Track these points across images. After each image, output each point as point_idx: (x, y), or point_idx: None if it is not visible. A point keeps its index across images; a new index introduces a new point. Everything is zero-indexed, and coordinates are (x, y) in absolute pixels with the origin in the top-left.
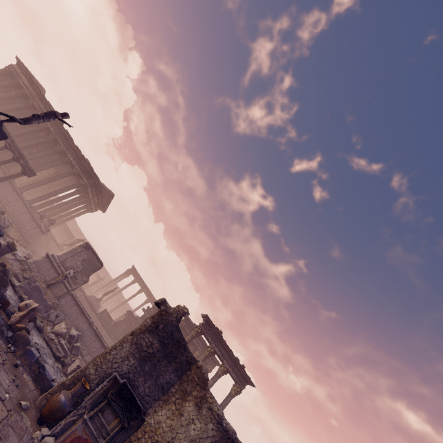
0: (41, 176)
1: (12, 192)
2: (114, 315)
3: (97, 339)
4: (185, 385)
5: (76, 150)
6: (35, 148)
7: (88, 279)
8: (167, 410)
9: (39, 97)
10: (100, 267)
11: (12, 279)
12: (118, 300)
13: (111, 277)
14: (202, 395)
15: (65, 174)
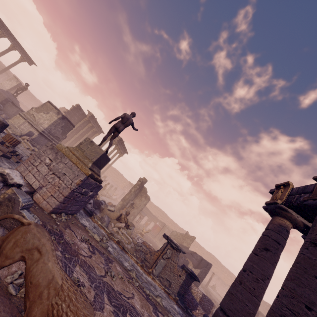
0: None
1: None
2: None
3: None
4: (141, 193)
5: None
6: None
7: (66, 136)
8: (137, 200)
9: None
10: (72, 128)
11: None
12: None
13: None
14: (146, 195)
15: None
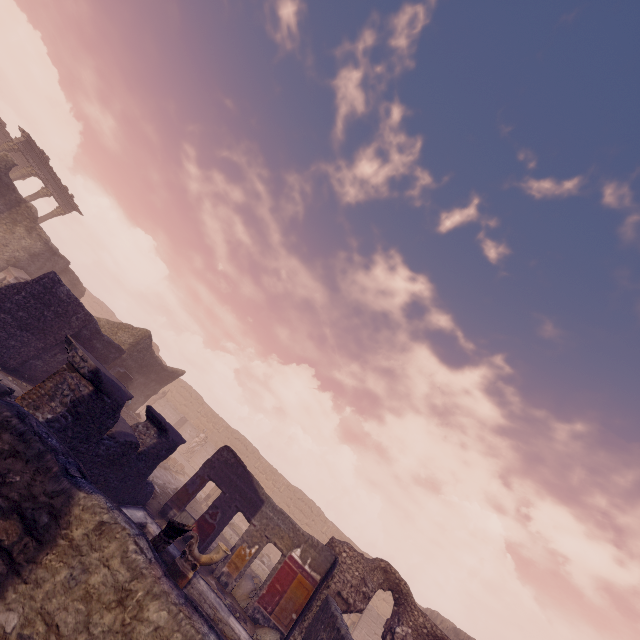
0: None
1: None
2: None
3: None
4: (15, 216)
5: None
6: None
7: None
8: None
9: None
10: None
11: None
12: None
13: None
14: (33, 226)
15: None
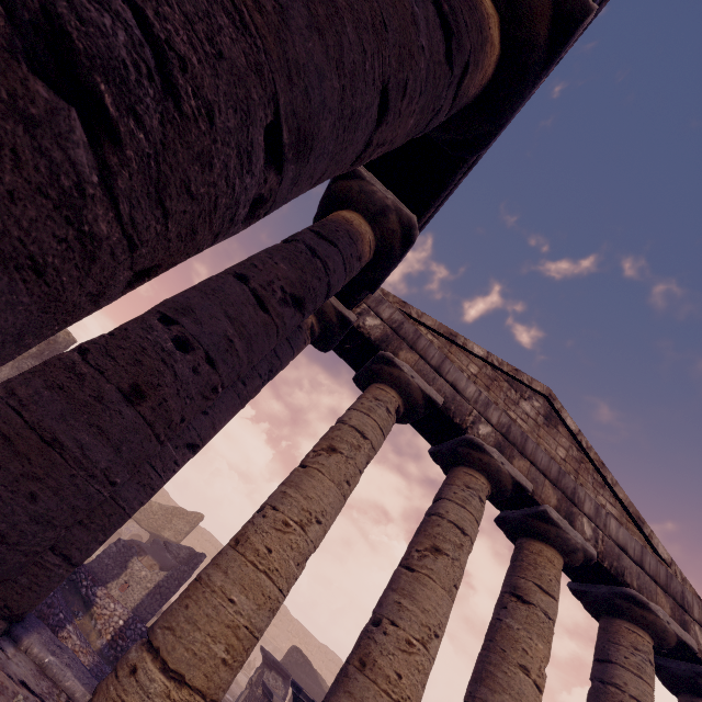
0: None
1: None
2: None
3: None
4: None
5: None
6: None
7: None
8: None
9: None
10: None
11: None
12: None
13: None
14: None
15: None
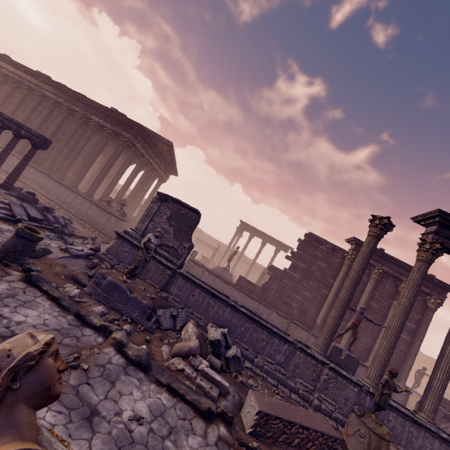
0: (95, 169)
1: (66, 192)
2: (250, 278)
3: (256, 326)
4: None
5: (95, 106)
6: (59, 133)
7: (192, 243)
8: None
9: (28, 75)
10: (196, 218)
11: (65, 287)
12: (245, 263)
13: (226, 245)
14: None
15: (101, 141)
